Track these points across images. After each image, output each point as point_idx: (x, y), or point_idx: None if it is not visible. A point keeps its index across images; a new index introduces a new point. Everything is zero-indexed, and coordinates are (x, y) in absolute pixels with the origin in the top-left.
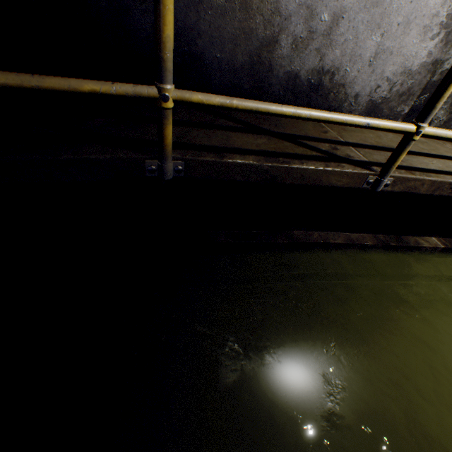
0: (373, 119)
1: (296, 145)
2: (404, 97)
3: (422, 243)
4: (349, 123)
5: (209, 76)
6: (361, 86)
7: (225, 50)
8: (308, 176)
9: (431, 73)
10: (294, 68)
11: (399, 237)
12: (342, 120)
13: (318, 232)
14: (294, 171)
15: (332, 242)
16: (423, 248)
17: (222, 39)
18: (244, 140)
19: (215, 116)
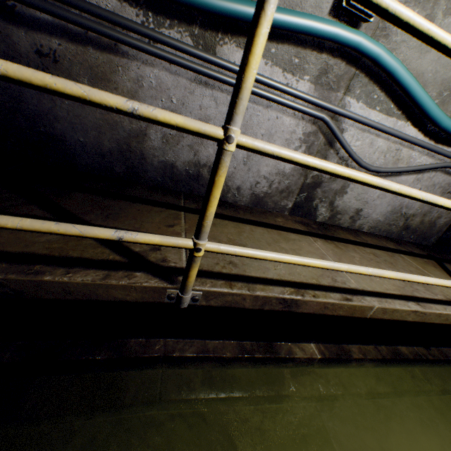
0: (130, 232)
1: (102, 243)
2: (285, 194)
3: (296, 352)
4: (92, 237)
5: (73, 156)
6: (241, 180)
7: (89, 135)
8: (77, 290)
9: (304, 176)
10: (169, 159)
11: (271, 344)
12: (79, 233)
13: (166, 339)
14: (50, 284)
15: (178, 355)
16: (298, 359)
17: (84, 125)
18: (17, 236)
19: (26, 201)
